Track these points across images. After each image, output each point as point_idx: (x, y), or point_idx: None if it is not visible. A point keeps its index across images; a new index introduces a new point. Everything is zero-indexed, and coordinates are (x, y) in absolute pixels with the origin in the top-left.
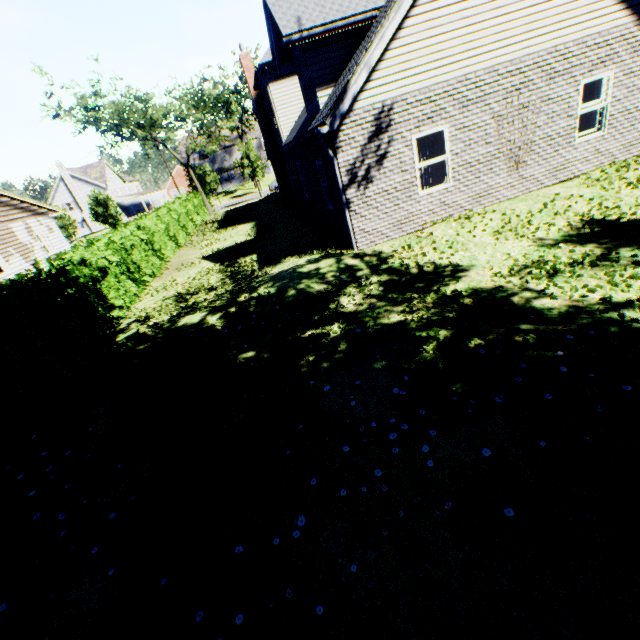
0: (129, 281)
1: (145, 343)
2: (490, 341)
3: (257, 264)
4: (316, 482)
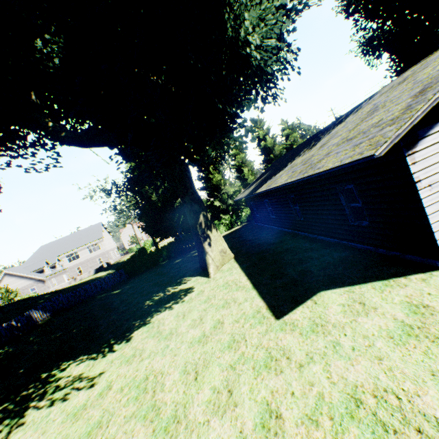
0: None
1: None
2: None
3: None
4: None
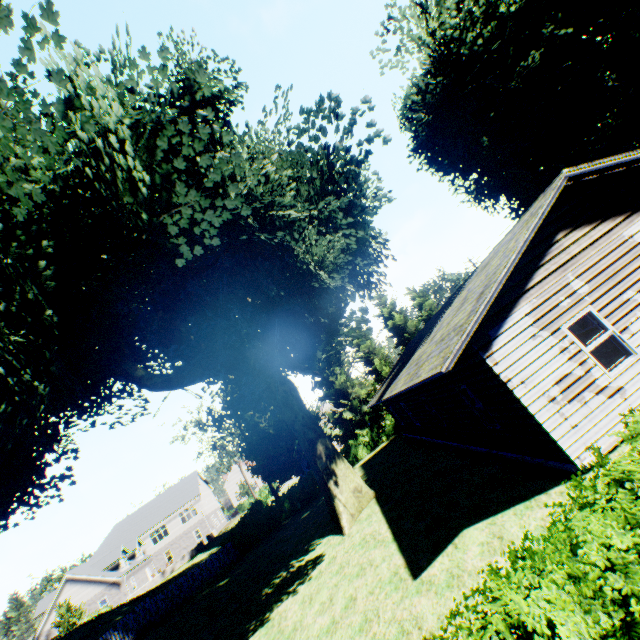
0: None
1: None
2: None
3: None
4: None
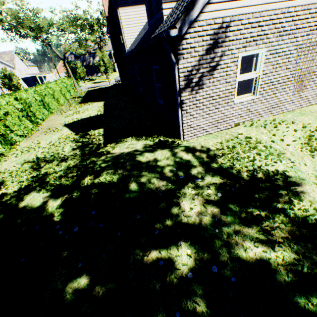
0: None
1: None
2: None
3: (103, 138)
4: None
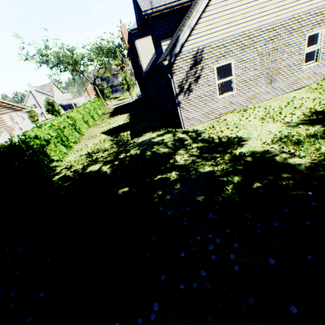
0: (62, 146)
1: (68, 181)
2: (265, 184)
3: (130, 136)
4: (164, 277)
